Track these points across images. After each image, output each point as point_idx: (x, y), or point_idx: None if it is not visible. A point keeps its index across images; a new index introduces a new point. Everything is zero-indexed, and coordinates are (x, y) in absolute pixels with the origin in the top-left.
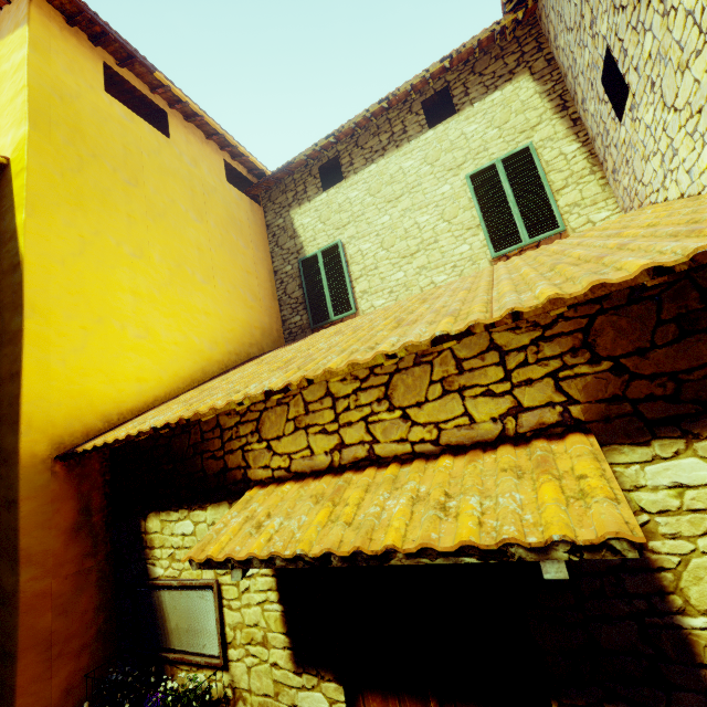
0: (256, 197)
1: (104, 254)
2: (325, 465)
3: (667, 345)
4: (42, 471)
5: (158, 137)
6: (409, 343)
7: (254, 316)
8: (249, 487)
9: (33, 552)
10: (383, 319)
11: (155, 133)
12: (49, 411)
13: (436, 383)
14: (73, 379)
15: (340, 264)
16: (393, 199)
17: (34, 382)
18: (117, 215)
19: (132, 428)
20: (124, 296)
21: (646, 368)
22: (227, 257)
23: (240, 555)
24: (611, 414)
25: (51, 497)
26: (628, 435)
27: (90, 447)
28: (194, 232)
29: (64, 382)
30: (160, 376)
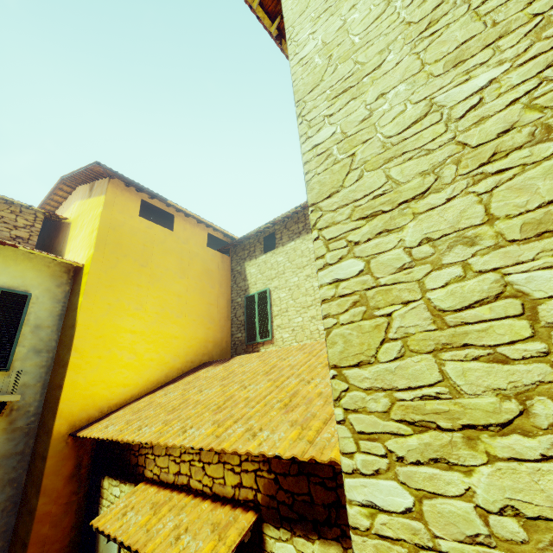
0: (228, 250)
1: (119, 312)
2: (172, 481)
3: (294, 475)
4: (61, 441)
5: (166, 232)
6: (183, 444)
7: (210, 334)
8: (143, 480)
9: (48, 488)
10: (240, 382)
11: (164, 230)
12: (72, 407)
13: (217, 454)
14: (88, 387)
15: (267, 304)
16: (301, 267)
17: (68, 391)
18: (132, 287)
19: (100, 430)
20: (126, 335)
21: (285, 485)
22: (197, 297)
23: (107, 531)
24: (270, 505)
25: (63, 457)
26: (273, 520)
27: (81, 436)
28: (178, 285)
29: (83, 390)
30: (138, 381)
